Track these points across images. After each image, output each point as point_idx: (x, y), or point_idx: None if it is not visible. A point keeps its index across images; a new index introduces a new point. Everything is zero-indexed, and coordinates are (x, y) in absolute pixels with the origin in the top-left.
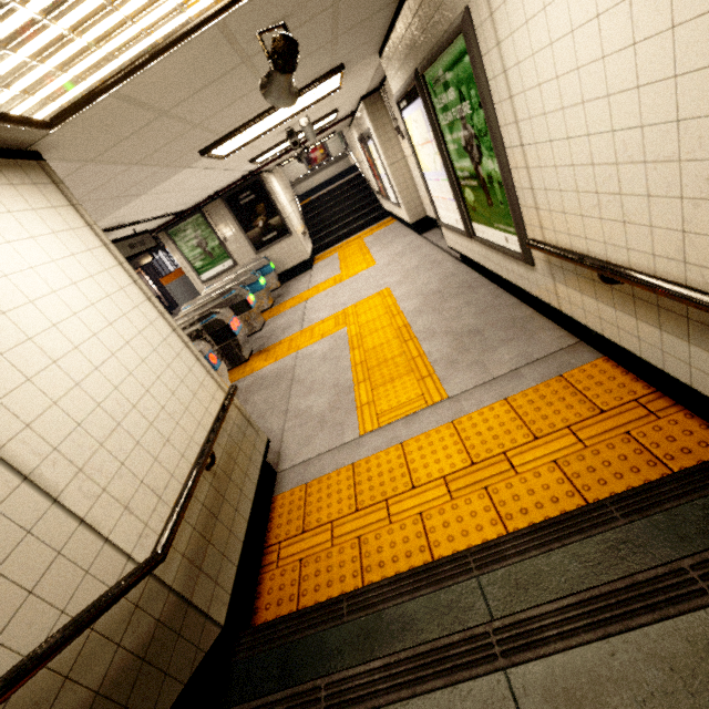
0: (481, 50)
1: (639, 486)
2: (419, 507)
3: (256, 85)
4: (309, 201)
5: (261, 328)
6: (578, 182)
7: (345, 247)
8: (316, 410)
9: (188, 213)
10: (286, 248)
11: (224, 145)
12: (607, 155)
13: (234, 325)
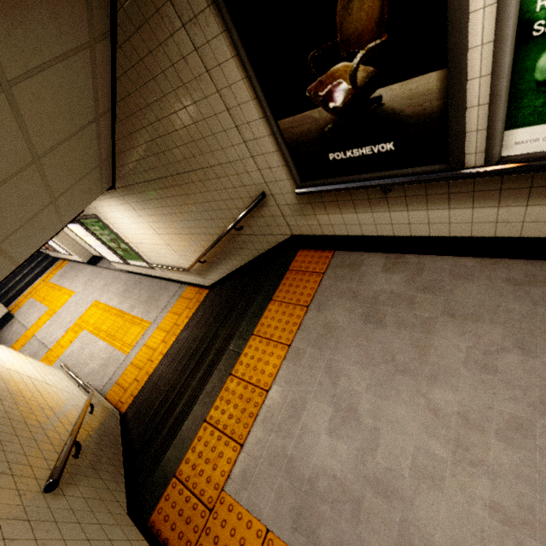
0: (106, 223)
1: (197, 308)
2: (159, 352)
3: None
4: None
5: None
6: (151, 251)
7: (35, 292)
8: (98, 365)
9: None
10: None
11: None
12: (153, 247)
13: None
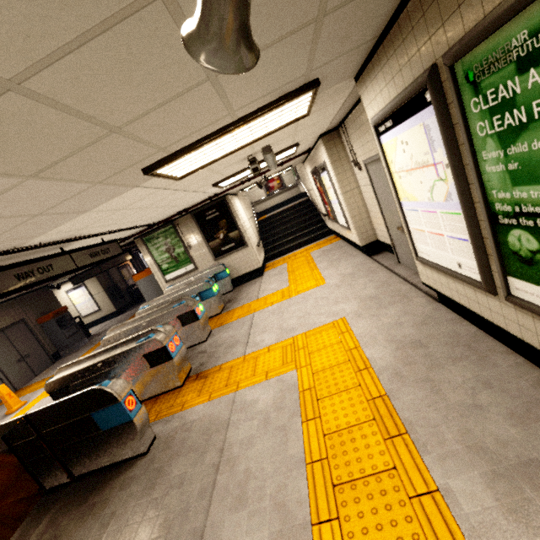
0: None
1: None
2: None
3: (201, 77)
4: (265, 218)
5: (207, 338)
6: None
7: (293, 258)
8: None
9: (162, 224)
10: (241, 257)
11: (175, 164)
12: None
13: (173, 344)
